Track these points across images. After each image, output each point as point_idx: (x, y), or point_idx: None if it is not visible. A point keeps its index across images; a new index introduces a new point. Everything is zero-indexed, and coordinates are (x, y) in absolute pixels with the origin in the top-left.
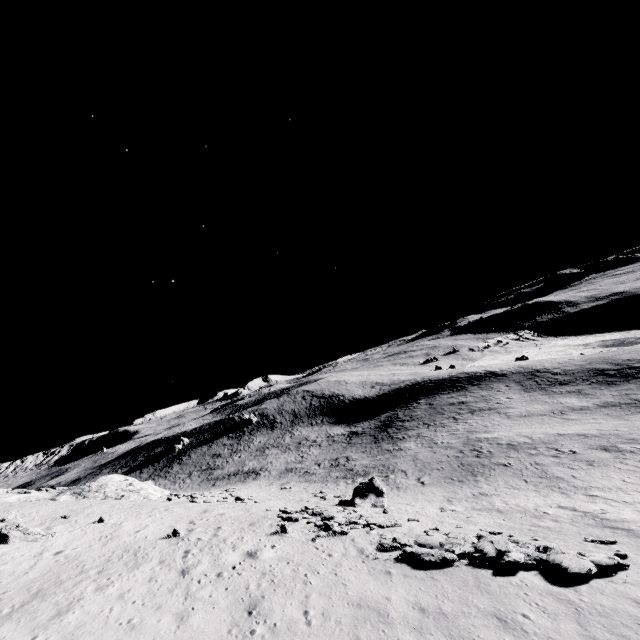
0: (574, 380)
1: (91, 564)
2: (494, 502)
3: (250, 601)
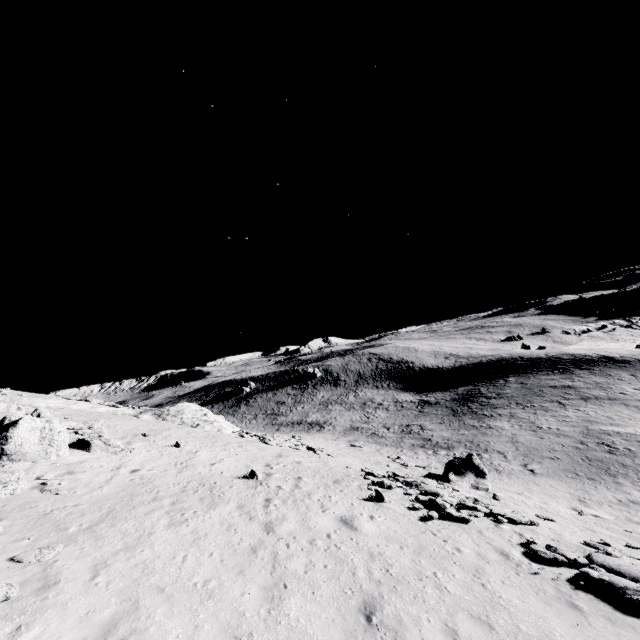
0: None
1: (165, 491)
2: None
3: (363, 597)
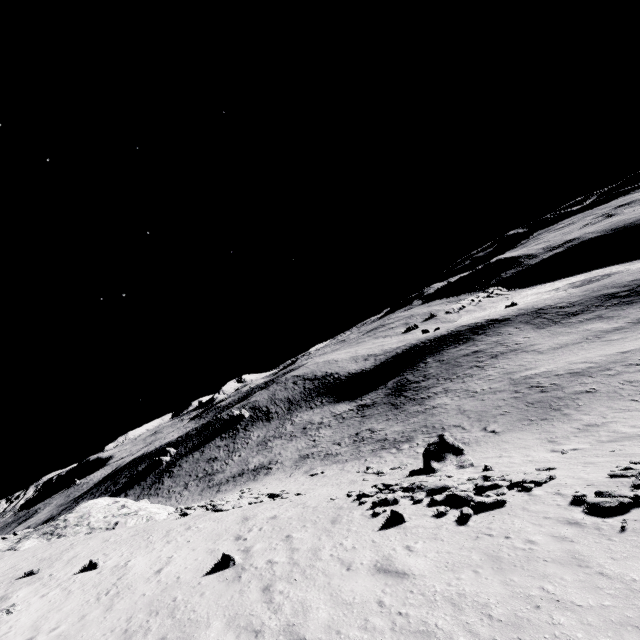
0: (587, 308)
1: None
2: (618, 430)
3: None
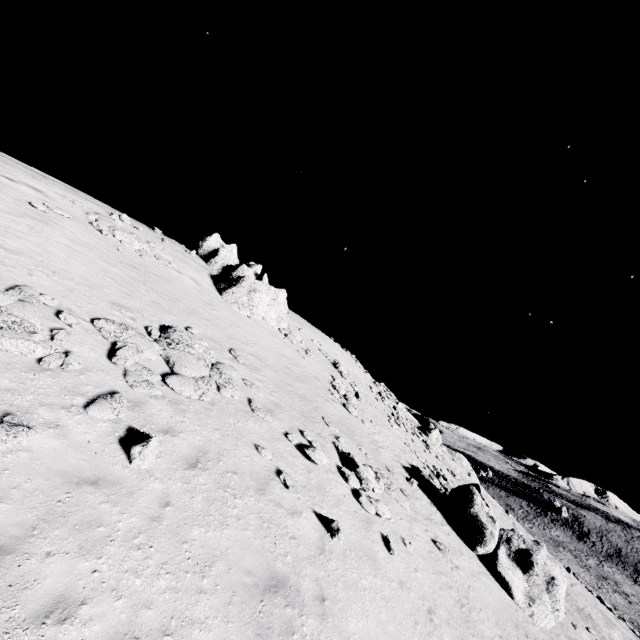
0: None
1: None
2: None
3: None
